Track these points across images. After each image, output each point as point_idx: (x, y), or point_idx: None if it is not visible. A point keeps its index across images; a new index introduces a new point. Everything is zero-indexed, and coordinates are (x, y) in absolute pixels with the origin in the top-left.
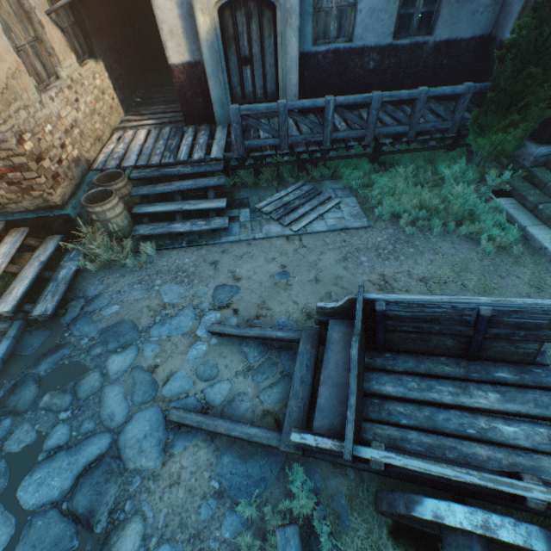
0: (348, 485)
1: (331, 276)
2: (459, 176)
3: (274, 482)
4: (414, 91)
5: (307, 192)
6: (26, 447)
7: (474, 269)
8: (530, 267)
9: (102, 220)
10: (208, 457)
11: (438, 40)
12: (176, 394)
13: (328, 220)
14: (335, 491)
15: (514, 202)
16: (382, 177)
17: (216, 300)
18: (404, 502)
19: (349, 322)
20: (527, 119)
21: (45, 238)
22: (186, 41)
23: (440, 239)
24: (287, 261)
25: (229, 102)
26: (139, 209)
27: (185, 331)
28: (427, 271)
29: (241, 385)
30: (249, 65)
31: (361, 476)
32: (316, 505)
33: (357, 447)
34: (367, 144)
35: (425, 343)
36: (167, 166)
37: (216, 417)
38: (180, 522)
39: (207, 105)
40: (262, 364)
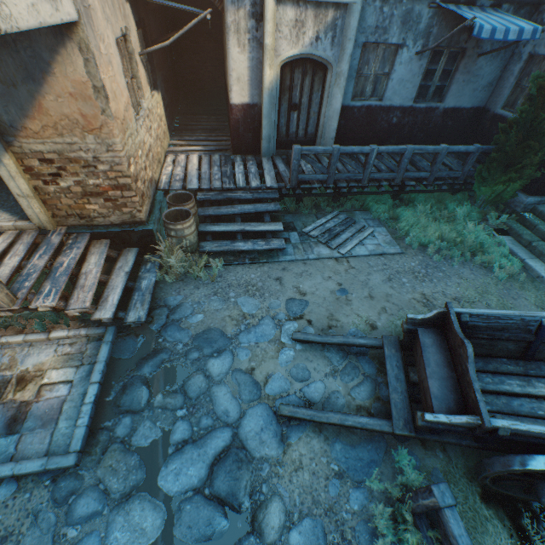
0: (440, 464)
1: (382, 294)
2: (466, 215)
3: (381, 463)
4: (438, 147)
5: (344, 220)
6: (153, 441)
7: (493, 292)
8: (533, 291)
9: (179, 237)
10: (321, 445)
11: (447, 106)
12: (278, 393)
13: (367, 246)
14: (431, 468)
15: (511, 239)
16: (406, 212)
17: (290, 312)
18: (518, 461)
19: (435, 330)
20: (522, 176)
21: (120, 249)
22: (249, 87)
23: (460, 266)
24: (342, 279)
25: (274, 139)
26: (205, 228)
27: (270, 338)
28: (457, 292)
29: (332, 384)
30: (296, 111)
31: (448, 456)
32: (422, 479)
33: (489, 419)
34: (395, 184)
35: (492, 347)
36: (228, 191)
37: (325, 411)
38: (312, 499)
39: (255, 139)
40: (345, 367)
